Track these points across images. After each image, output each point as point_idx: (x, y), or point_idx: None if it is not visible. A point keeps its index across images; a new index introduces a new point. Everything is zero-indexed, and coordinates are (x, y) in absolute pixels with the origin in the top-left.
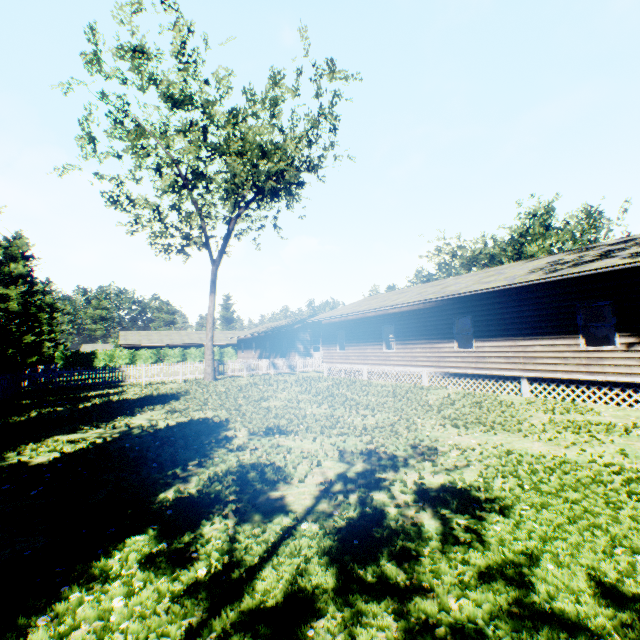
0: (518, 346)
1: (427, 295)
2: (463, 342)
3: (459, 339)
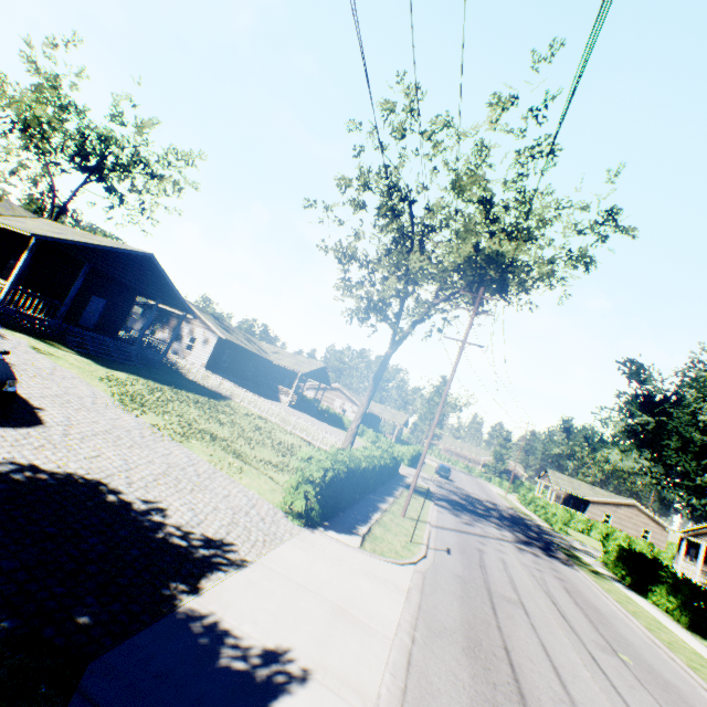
0: None
1: None
2: None
3: None
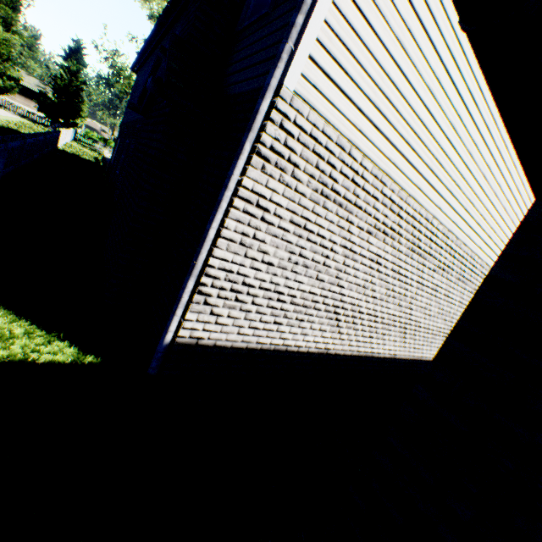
0: (28, 101)
1: None
2: None
3: None
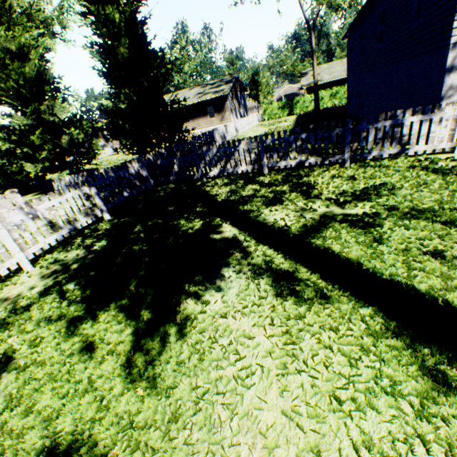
0: (196, 122)
1: None
2: None
3: None
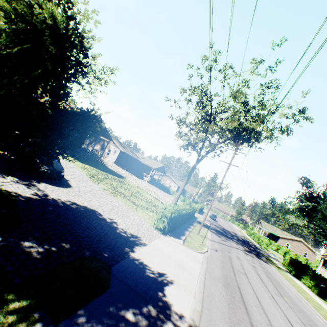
0: None
1: None
2: None
3: None
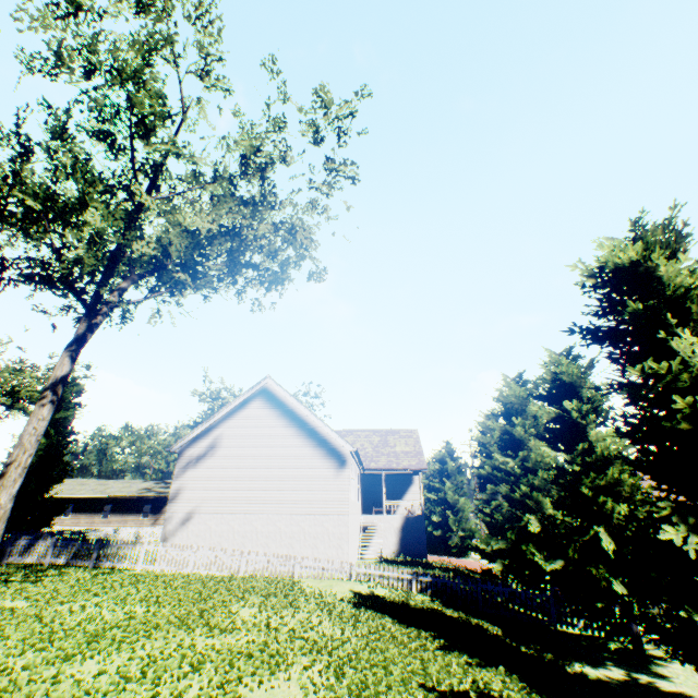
0: (125, 517)
1: (98, 492)
2: (108, 514)
3: (107, 512)
